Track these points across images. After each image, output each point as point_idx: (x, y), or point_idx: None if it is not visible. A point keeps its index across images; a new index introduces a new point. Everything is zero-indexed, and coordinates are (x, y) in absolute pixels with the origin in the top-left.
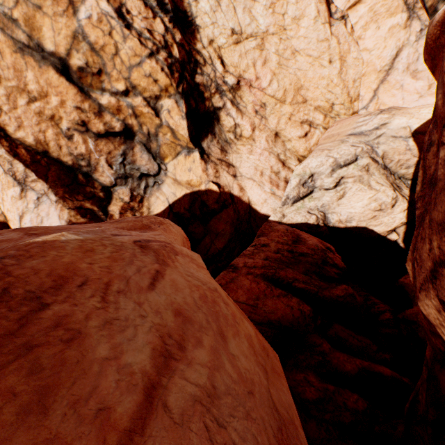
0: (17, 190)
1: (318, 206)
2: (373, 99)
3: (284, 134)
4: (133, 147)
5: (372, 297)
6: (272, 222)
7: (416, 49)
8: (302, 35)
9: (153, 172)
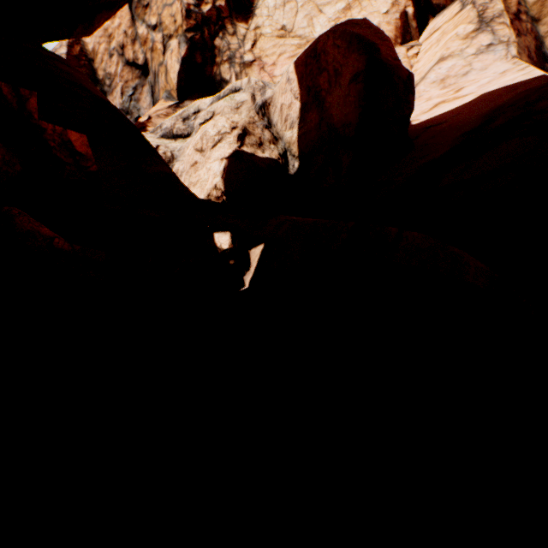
0: None
1: (178, 148)
2: None
3: None
4: (144, 86)
5: (65, 242)
6: None
7: (470, 63)
8: None
9: None
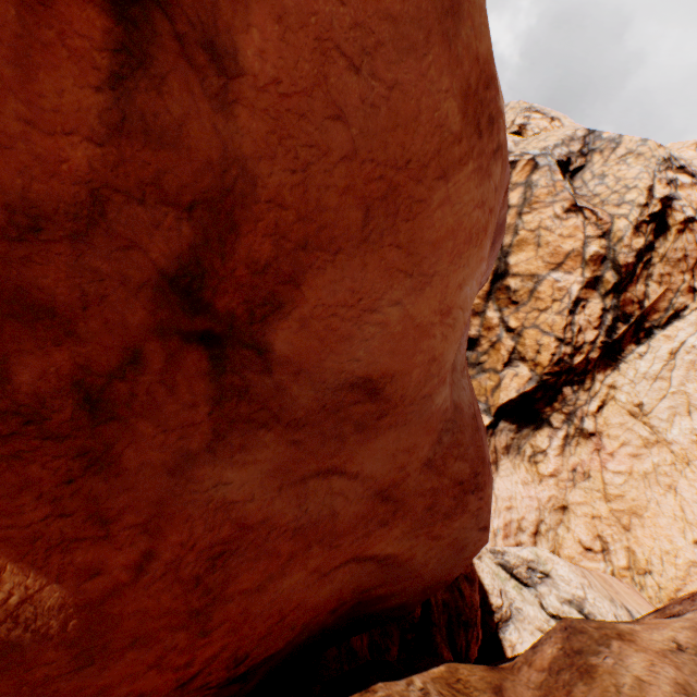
0: None
1: (515, 602)
2: None
3: (570, 517)
4: None
5: None
6: None
7: None
8: None
9: None
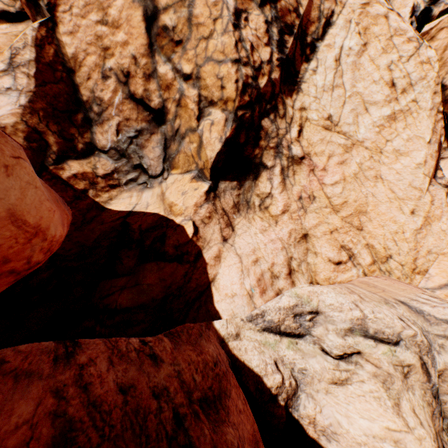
0: (0, 67)
1: (296, 364)
2: (445, 287)
3: (314, 242)
4: (153, 133)
5: None
6: (212, 331)
7: None
8: (396, 169)
9: (153, 171)
